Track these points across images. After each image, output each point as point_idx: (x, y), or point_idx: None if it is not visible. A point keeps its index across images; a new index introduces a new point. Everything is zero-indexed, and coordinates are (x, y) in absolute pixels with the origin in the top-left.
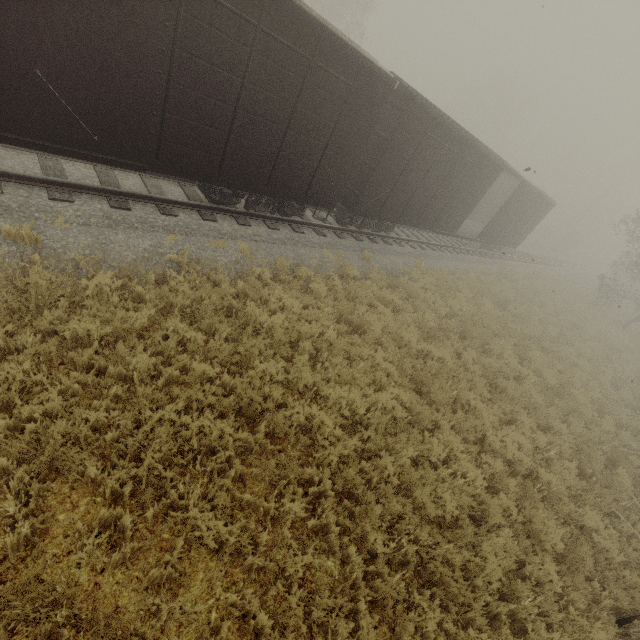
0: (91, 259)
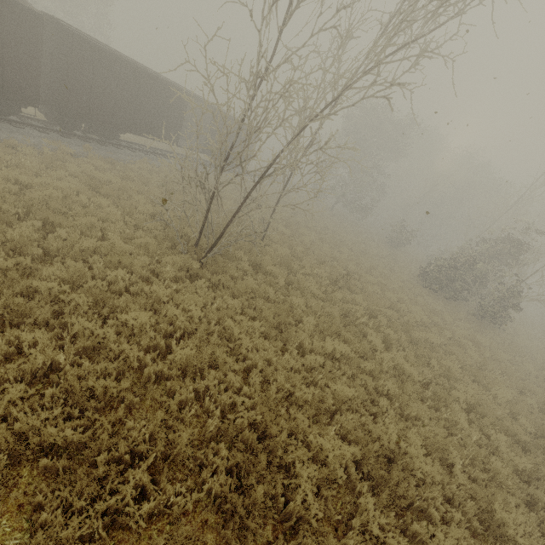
0: None
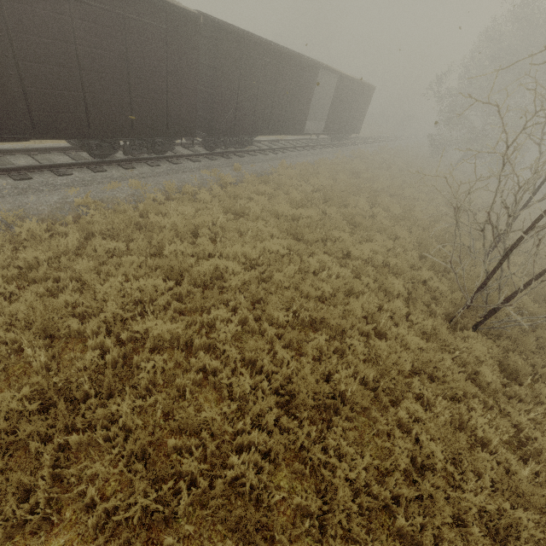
0: (16, 217)
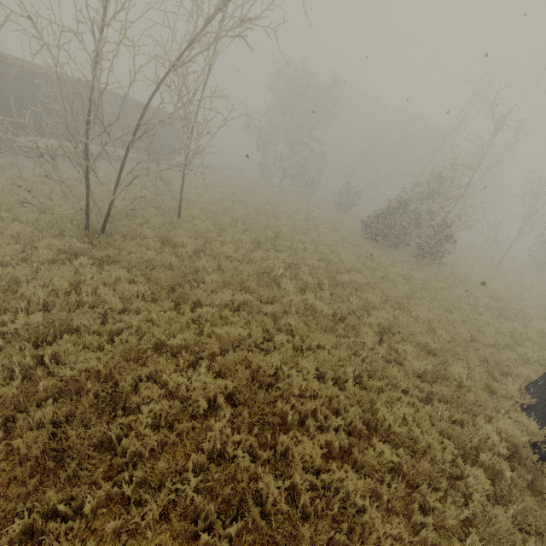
0: None
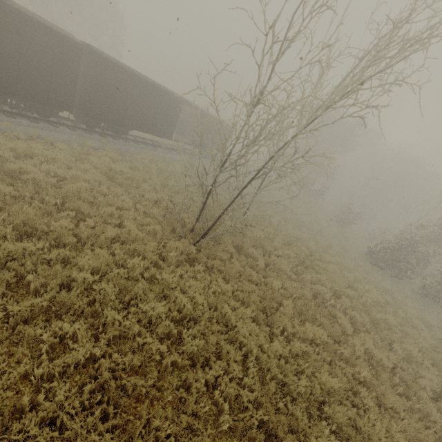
0: None
